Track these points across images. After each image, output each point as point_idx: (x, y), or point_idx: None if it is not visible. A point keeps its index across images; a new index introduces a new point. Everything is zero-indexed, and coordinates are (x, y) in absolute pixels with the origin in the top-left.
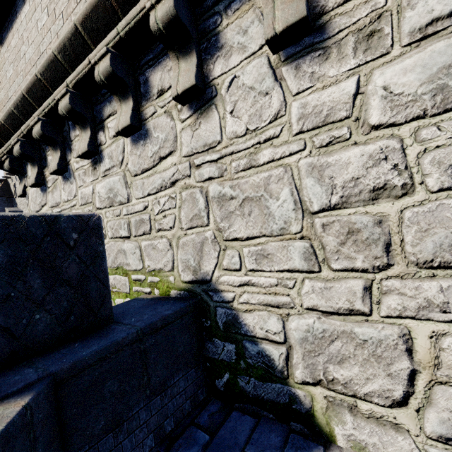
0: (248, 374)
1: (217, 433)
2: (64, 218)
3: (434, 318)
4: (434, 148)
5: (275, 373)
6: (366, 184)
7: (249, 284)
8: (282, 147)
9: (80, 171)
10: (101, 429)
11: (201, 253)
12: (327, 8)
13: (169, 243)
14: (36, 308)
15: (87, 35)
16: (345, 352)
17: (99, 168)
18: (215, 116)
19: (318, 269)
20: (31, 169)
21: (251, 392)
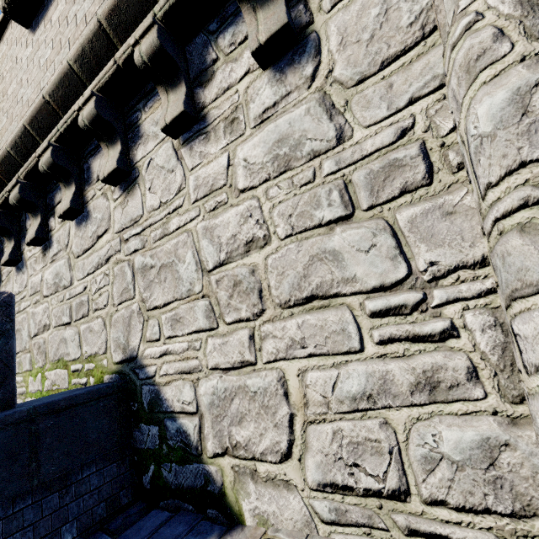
0: (170, 460)
1: (122, 535)
2: None
3: (298, 355)
4: (278, 203)
5: (191, 451)
6: (241, 239)
7: (167, 353)
8: (185, 215)
9: (32, 259)
10: None
11: (129, 327)
12: (206, 104)
13: (104, 322)
14: None
15: (36, 133)
16: (242, 410)
17: (49, 254)
18: (138, 194)
19: (217, 325)
20: None
21: (173, 482)
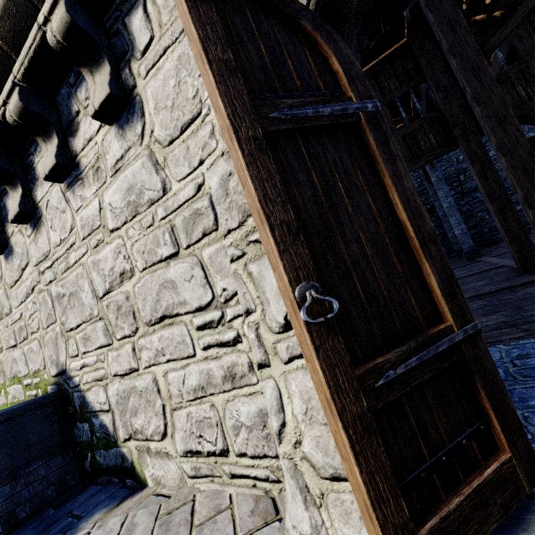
0: (99, 447)
1: (64, 507)
2: None
3: (162, 361)
4: (135, 242)
5: (111, 439)
6: (117, 272)
7: (85, 366)
8: (79, 250)
9: None
10: None
11: (57, 347)
12: (78, 152)
13: (39, 343)
14: None
15: None
16: (136, 405)
17: None
18: (44, 231)
19: (112, 341)
20: None
21: (104, 463)
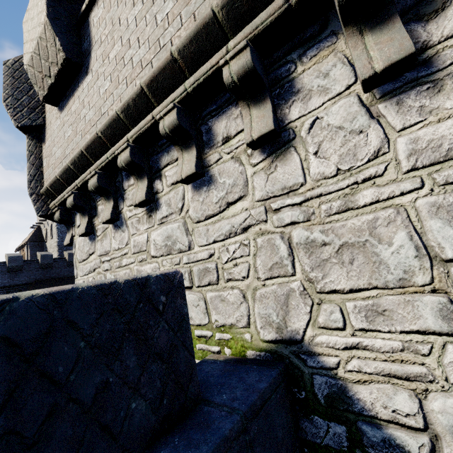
0: None
1: None
2: (153, 279)
3: None
4: None
5: None
6: None
7: (359, 348)
8: (389, 186)
9: (133, 219)
10: None
11: (286, 307)
12: (431, 43)
13: (243, 295)
14: (132, 395)
15: (152, 94)
16: None
17: (155, 216)
18: (295, 159)
19: None
20: (81, 219)
21: None
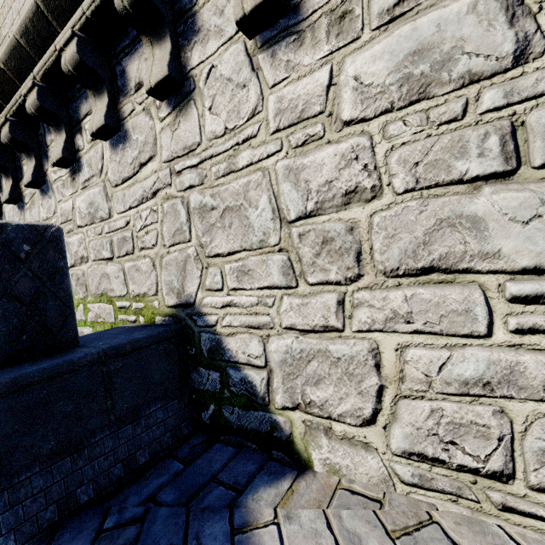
0: (233, 404)
1: (193, 464)
2: (12, 227)
3: (399, 329)
4: (400, 145)
5: (257, 400)
6: (339, 188)
7: (231, 305)
8: (260, 148)
9: (58, 182)
10: (51, 449)
11: (184, 272)
12: None
13: (153, 263)
14: None
15: (52, 15)
16: (320, 372)
17: (79, 178)
18: (194, 114)
19: (296, 284)
20: (5, 182)
21: (236, 422)
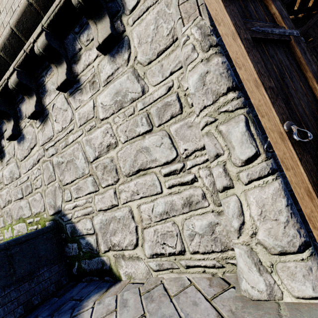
0: (85, 258)
1: (64, 296)
2: None
3: (136, 198)
4: (119, 125)
5: (94, 252)
6: (104, 145)
7: (76, 206)
8: (76, 133)
9: None
10: None
11: (55, 196)
12: (78, 73)
13: (41, 195)
14: None
15: None
16: (115, 228)
17: (4, 160)
18: (50, 123)
19: (98, 189)
20: None
21: (87, 268)
